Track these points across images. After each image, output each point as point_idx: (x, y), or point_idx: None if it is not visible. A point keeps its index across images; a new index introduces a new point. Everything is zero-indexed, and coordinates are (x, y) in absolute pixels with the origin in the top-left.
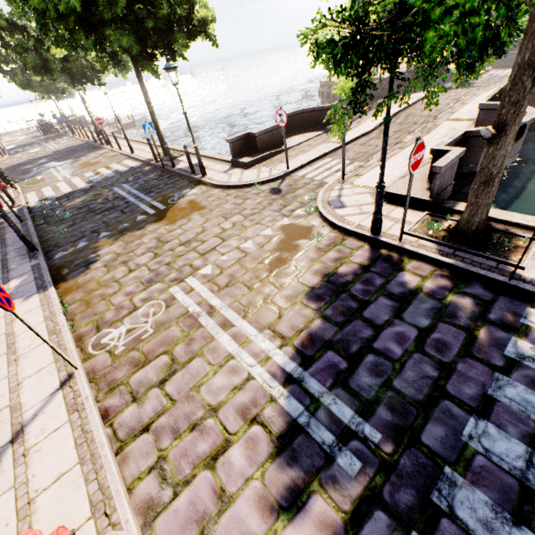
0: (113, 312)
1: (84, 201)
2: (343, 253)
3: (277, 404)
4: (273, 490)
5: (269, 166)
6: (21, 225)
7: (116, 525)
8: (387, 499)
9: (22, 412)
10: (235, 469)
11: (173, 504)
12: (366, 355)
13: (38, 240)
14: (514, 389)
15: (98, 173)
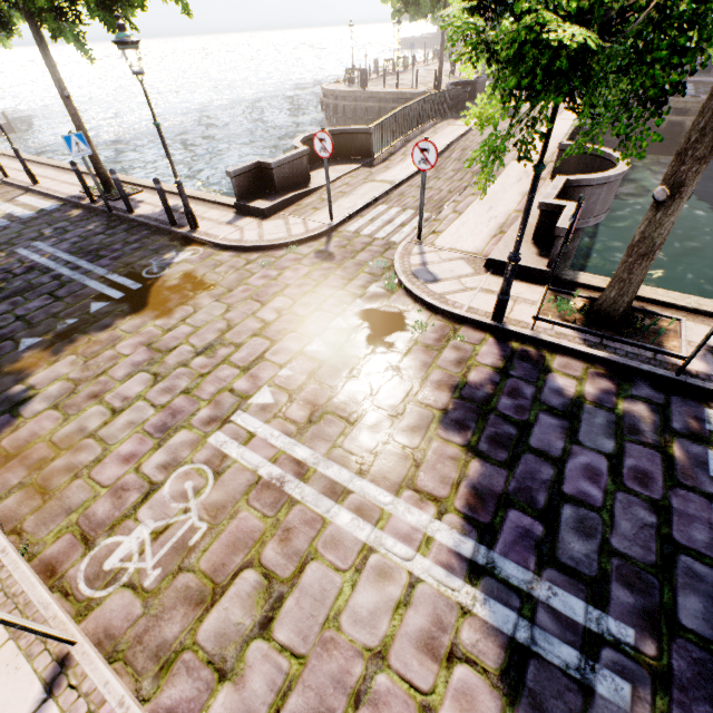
0: (107, 500)
1: None
2: (464, 351)
3: (475, 617)
4: None
5: (300, 216)
6: None
7: None
8: None
9: None
10: None
11: None
12: (561, 508)
13: None
14: None
15: None
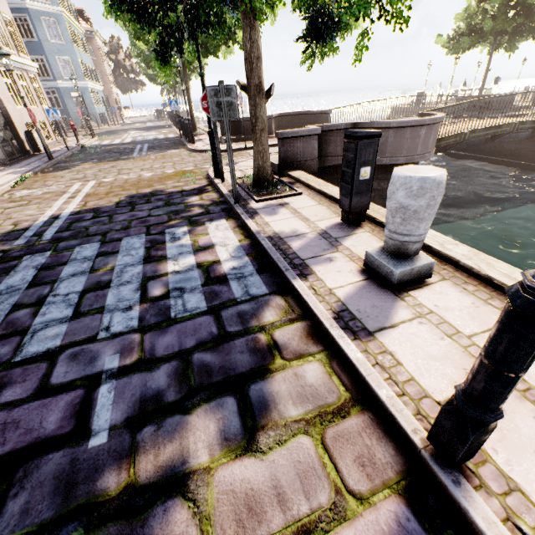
0: (39, 186)
1: (114, 147)
2: (186, 184)
3: (35, 222)
4: None
5: (238, 144)
6: (66, 151)
7: None
8: (10, 253)
9: None
10: None
11: None
12: (104, 218)
13: (62, 158)
14: (137, 240)
15: (145, 138)
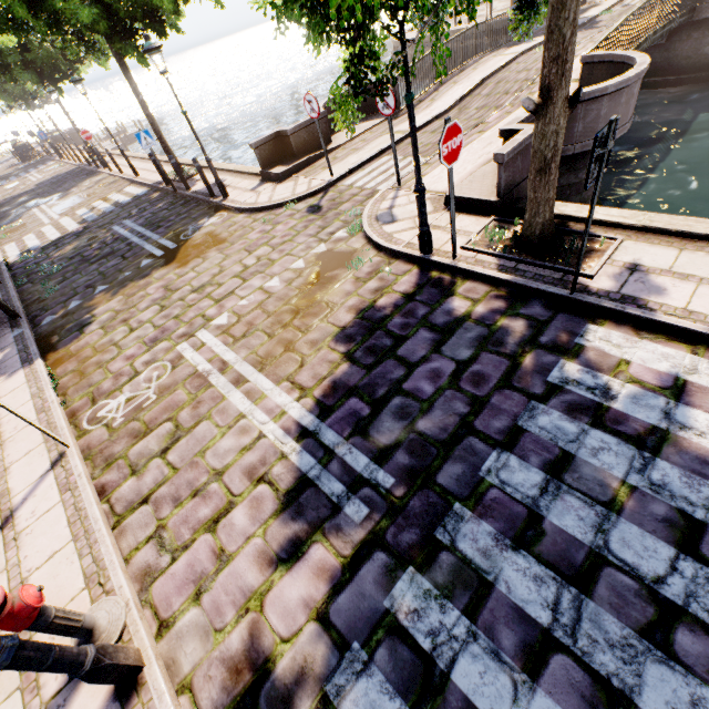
0: (111, 380)
1: (76, 248)
2: (385, 282)
3: (288, 460)
4: (274, 544)
5: (309, 176)
6: None
7: (110, 592)
8: (390, 540)
9: (10, 498)
10: (237, 529)
11: (171, 568)
12: (393, 398)
13: (20, 304)
14: (548, 418)
15: (93, 208)
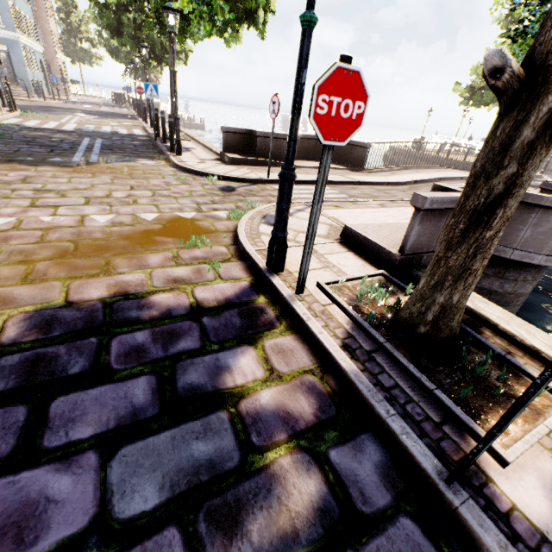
0: None
1: (42, 135)
2: (198, 276)
3: None
4: None
5: (252, 170)
6: None
7: None
8: None
9: None
10: None
11: None
12: None
13: None
14: None
15: (98, 127)
